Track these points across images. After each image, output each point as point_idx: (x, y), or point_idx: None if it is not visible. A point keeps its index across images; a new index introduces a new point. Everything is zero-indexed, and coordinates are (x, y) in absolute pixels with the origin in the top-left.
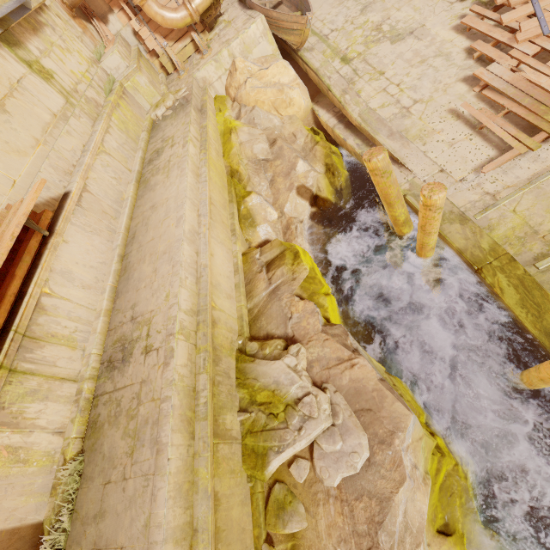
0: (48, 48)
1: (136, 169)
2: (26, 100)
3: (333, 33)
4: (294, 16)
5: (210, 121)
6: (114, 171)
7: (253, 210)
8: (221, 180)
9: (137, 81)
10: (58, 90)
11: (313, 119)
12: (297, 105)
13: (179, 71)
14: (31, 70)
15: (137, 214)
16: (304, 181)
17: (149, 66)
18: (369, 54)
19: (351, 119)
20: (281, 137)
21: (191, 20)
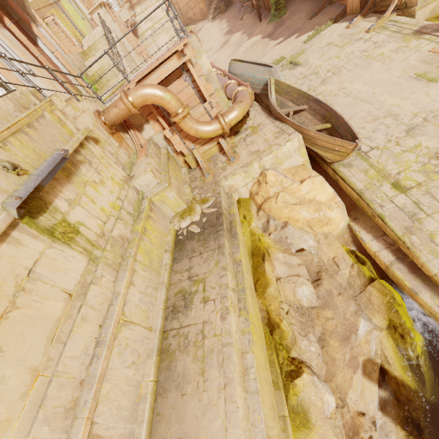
0: (80, 192)
1: (157, 328)
2: (33, 300)
3: (374, 151)
4: (338, 140)
5: (240, 242)
6: (133, 349)
7: (305, 400)
8: (261, 345)
9: (166, 195)
10: (81, 249)
11: (350, 236)
12: (335, 224)
13: (204, 173)
14: (52, 238)
15: (157, 438)
16: (367, 349)
17: (175, 165)
18: (434, 187)
19: (420, 264)
20: (322, 266)
21: (222, 131)
